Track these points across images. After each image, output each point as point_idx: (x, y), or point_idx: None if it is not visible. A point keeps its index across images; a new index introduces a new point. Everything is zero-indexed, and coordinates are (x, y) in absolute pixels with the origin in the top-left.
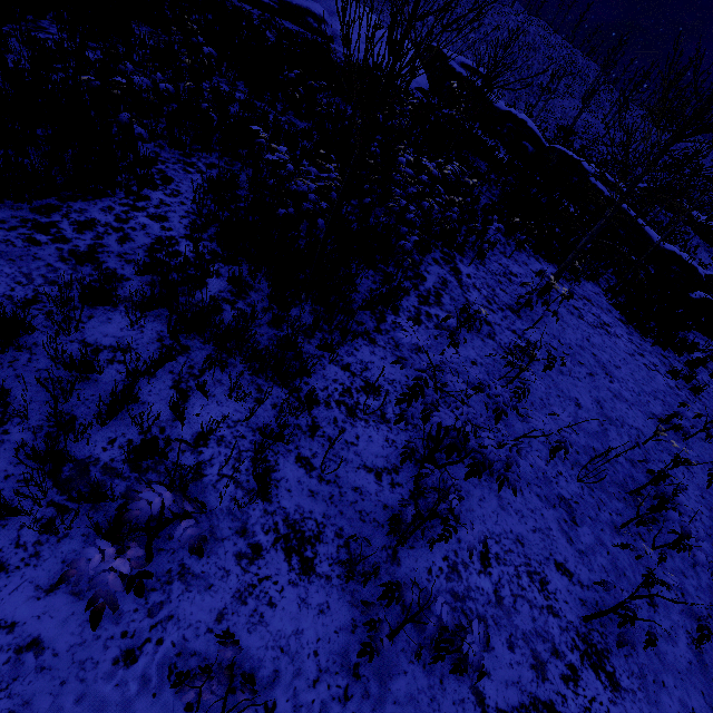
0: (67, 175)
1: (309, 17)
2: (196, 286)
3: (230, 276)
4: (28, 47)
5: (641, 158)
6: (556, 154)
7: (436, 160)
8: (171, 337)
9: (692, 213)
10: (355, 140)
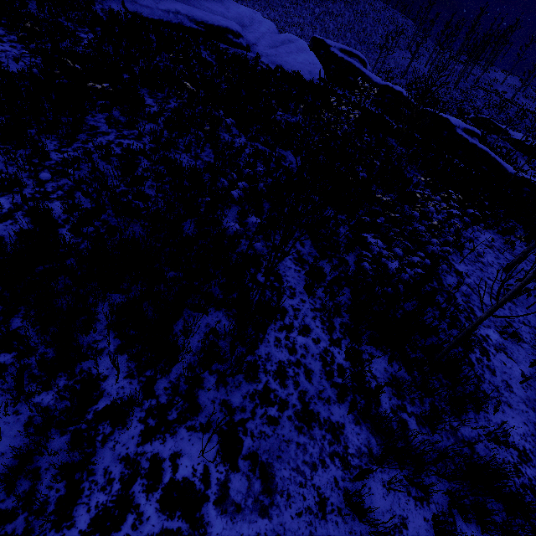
0: (232, 316)
1: (228, 34)
2: (376, 403)
3: (392, 383)
4: (107, 161)
5: (462, 93)
6: (429, 115)
7: (468, 211)
8: (411, 484)
9: (508, 132)
10: (534, 287)
